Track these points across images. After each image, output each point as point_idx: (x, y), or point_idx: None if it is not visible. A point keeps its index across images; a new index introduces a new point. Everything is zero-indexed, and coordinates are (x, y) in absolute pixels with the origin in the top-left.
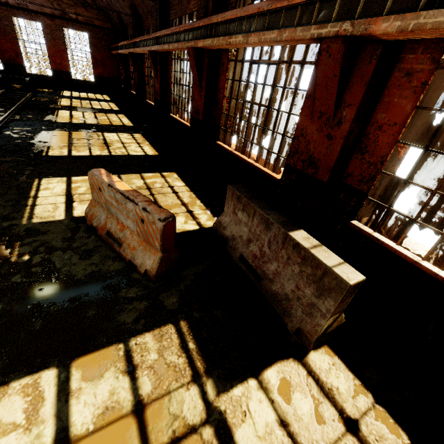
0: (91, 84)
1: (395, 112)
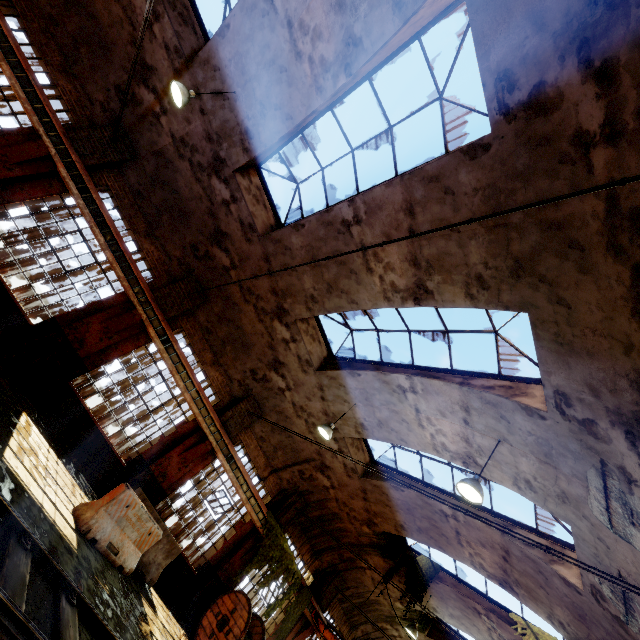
0: None
1: (196, 468)
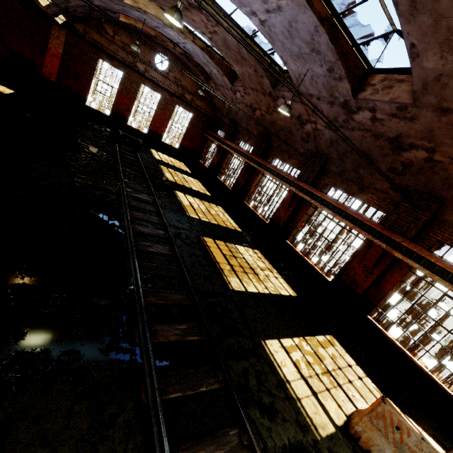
0: (174, 150)
1: None
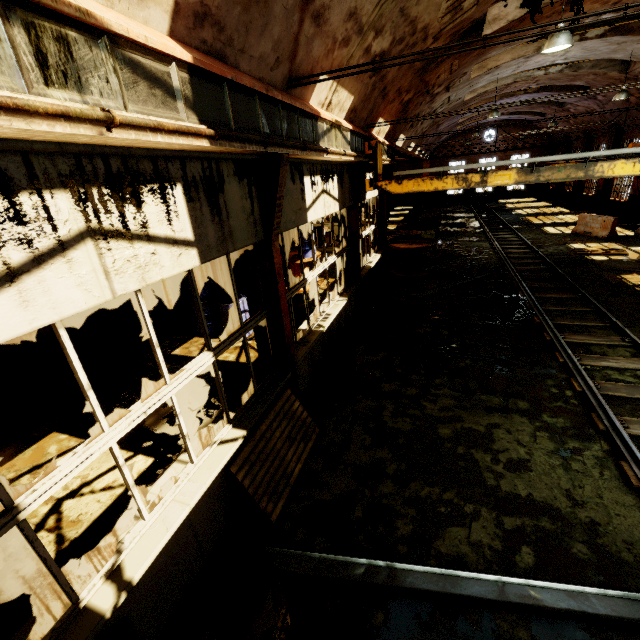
0: (520, 191)
1: None
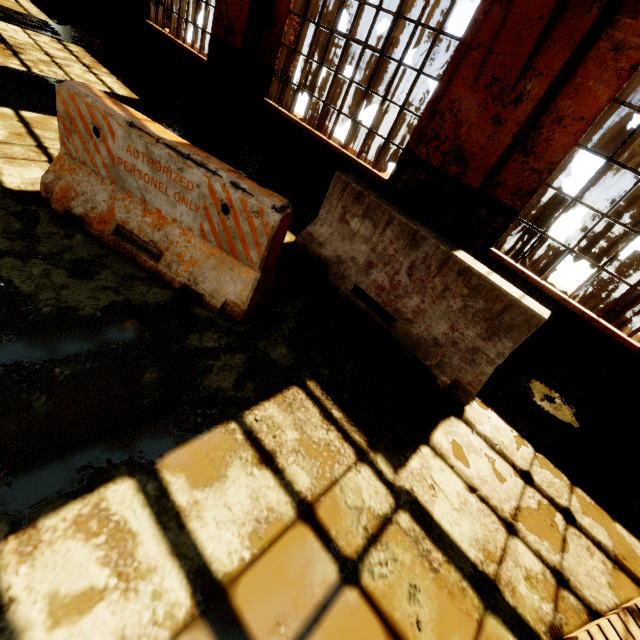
0: None
1: (585, 102)
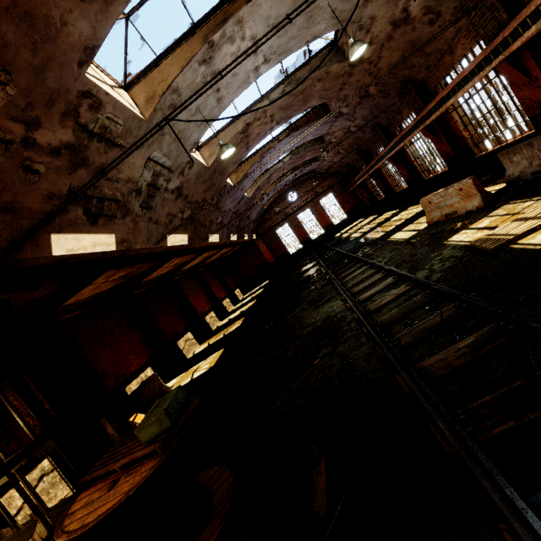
0: (346, 220)
1: None
